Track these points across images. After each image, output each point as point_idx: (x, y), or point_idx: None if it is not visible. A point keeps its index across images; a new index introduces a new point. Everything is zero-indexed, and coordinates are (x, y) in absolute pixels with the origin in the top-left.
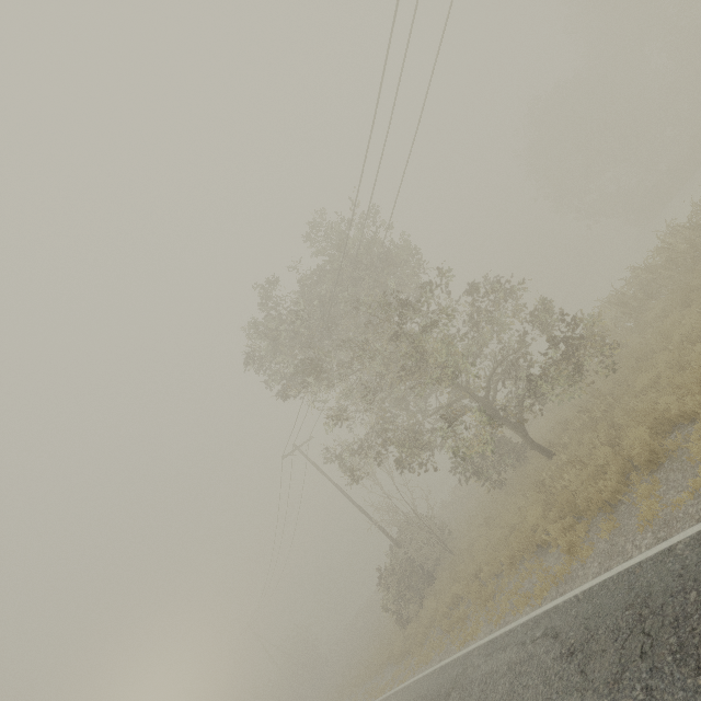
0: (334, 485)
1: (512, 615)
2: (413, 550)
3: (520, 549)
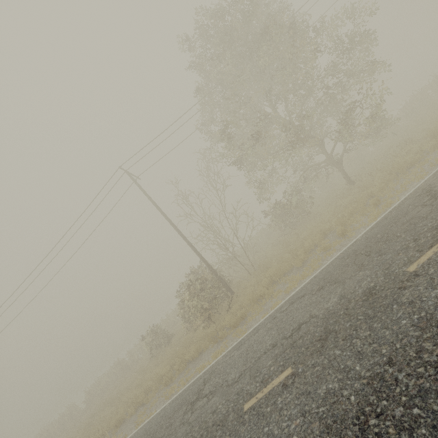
0: (160, 210)
1: (434, 168)
2: (207, 282)
3: (399, 168)
